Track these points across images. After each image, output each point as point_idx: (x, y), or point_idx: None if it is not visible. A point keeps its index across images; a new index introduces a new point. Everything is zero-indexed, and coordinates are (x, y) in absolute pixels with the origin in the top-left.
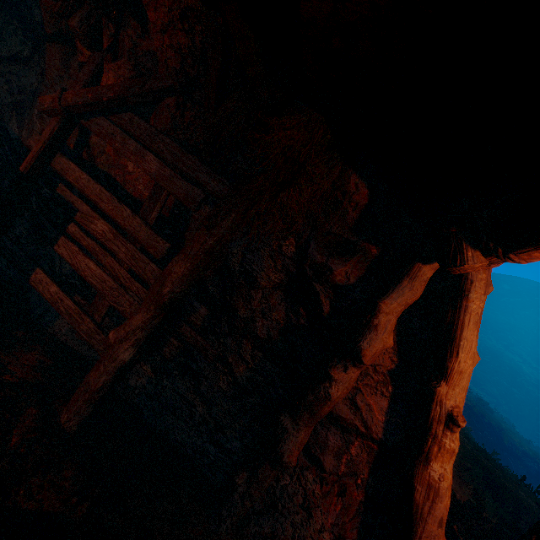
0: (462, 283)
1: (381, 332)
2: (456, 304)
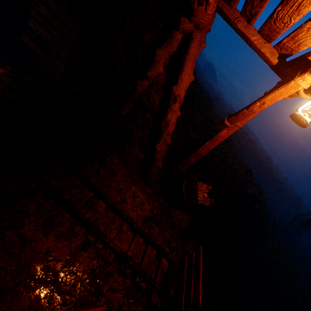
0: (189, 40)
1: (156, 64)
2: (185, 50)
